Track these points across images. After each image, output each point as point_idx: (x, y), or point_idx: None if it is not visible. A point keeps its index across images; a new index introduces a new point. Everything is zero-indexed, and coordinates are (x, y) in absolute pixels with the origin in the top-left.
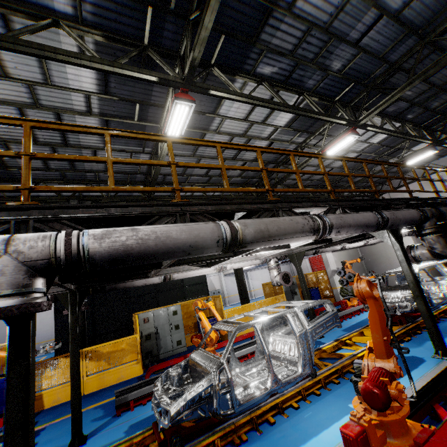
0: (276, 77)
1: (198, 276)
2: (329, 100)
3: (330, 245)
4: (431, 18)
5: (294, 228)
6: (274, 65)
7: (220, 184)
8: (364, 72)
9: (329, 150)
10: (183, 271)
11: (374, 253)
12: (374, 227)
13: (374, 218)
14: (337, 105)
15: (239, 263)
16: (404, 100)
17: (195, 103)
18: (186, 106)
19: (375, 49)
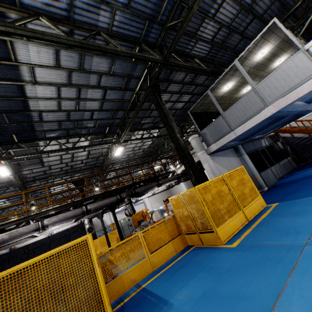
0: (61, 135)
1: (78, 225)
2: (102, 134)
3: (122, 203)
4: (120, 106)
5: (21, 233)
6: (54, 133)
7: (76, 171)
8: (110, 123)
9: (114, 154)
10: (22, 242)
11: (174, 192)
12: (81, 215)
13: (79, 212)
14: (108, 135)
15: (62, 228)
16: (147, 123)
17: (5, 165)
18: (2, 167)
19: (105, 117)
